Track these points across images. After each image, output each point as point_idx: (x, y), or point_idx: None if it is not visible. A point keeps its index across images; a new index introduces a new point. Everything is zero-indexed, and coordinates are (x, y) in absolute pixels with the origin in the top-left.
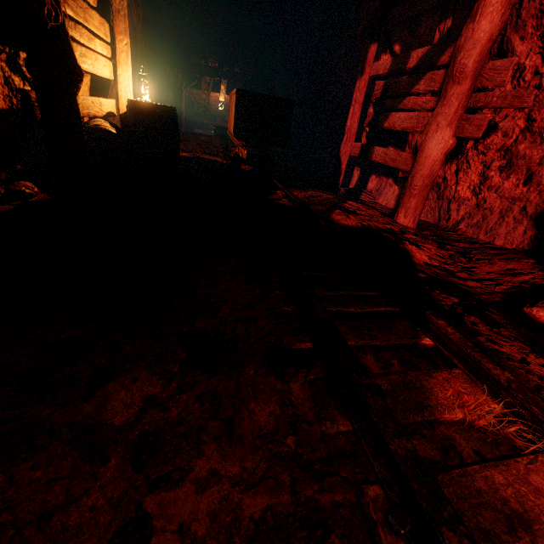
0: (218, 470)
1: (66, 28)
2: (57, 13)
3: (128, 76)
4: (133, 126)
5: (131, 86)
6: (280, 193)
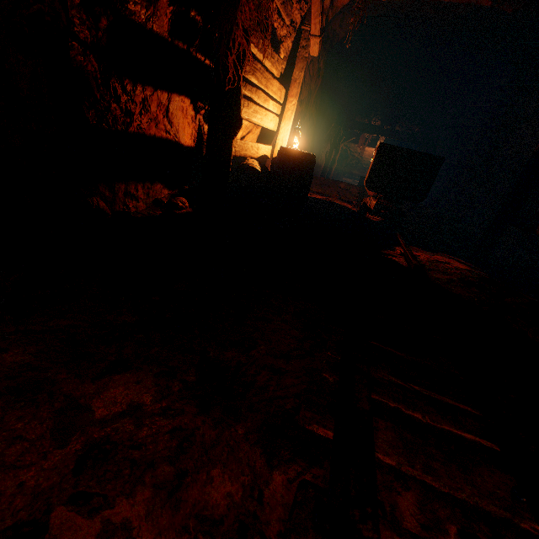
0: (134, 525)
1: (241, 91)
2: (237, 80)
3: (288, 128)
4: (275, 167)
5: (287, 136)
6: (398, 249)
